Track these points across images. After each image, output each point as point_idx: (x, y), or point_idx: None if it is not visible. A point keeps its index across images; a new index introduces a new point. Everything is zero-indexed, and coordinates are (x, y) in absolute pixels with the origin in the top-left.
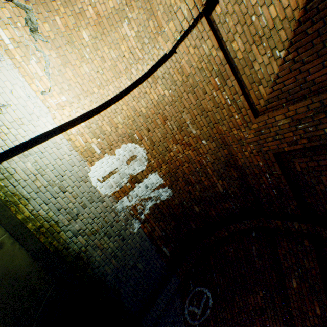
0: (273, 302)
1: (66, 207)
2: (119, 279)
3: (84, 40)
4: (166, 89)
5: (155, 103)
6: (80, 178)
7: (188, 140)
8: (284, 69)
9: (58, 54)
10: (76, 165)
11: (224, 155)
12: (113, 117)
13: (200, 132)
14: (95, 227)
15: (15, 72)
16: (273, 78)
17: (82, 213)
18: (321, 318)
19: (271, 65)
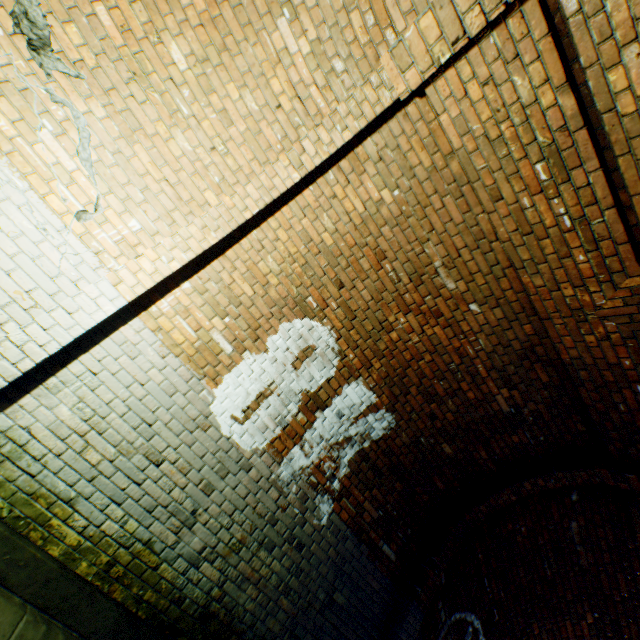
0: (619, 635)
1: (167, 500)
2: (300, 639)
3: (175, 68)
4: (386, 187)
5: (357, 222)
6: (192, 422)
7: (434, 304)
8: None
9: (110, 108)
10: (181, 390)
11: (521, 337)
12: (256, 259)
13: (465, 286)
14: (237, 534)
15: (0, 167)
16: None
17: (204, 506)
18: None
19: None
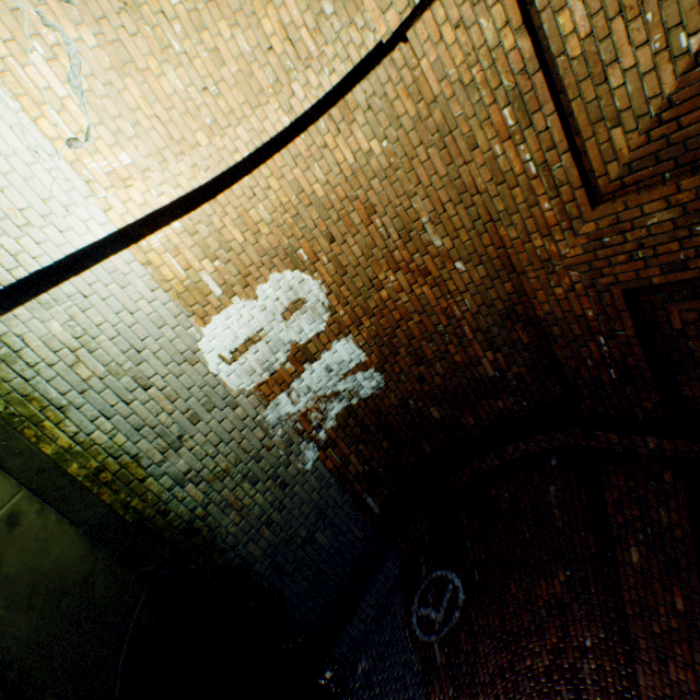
0: (586, 590)
1: (154, 422)
2: (280, 567)
3: (167, 1)
4: (375, 138)
5: (348, 174)
6: (180, 355)
7: (422, 263)
8: (689, 85)
9: (101, 38)
10: (169, 324)
11: (503, 296)
12: (248, 207)
13: (451, 243)
14: (222, 464)
15: None
16: (655, 108)
17: (190, 434)
18: (685, 618)
19: (656, 74)
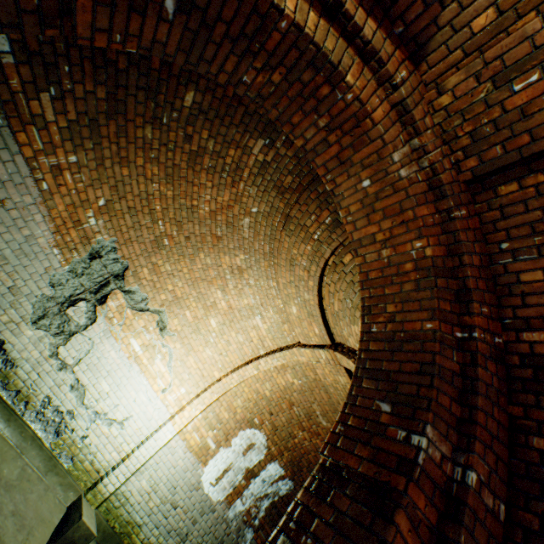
0: None
1: (176, 526)
2: None
3: (211, 326)
4: (296, 378)
5: (282, 388)
6: (192, 485)
7: (316, 429)
8: None
9: (183, 343)
10: (190, 469)
11: None
12: (233, 400)
13: (331, 425)
14: None
15: (141, 377)
16: None
17: (191, 531)
18: None
19: None
